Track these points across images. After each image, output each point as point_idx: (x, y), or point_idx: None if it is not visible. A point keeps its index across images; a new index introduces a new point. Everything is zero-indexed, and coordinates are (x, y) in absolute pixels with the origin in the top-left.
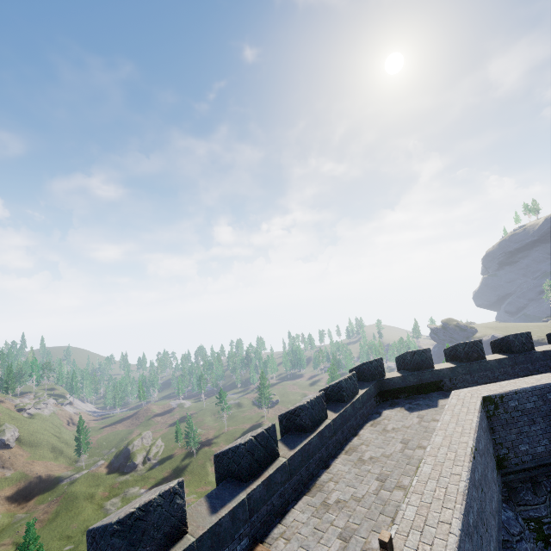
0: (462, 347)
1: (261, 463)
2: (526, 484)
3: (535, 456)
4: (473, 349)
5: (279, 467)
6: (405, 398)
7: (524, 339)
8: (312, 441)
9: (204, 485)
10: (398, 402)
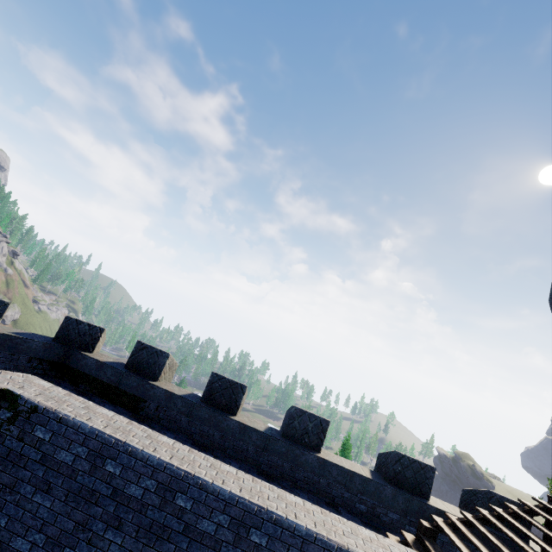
0: (213, 379)
1: None
2: None
3: (2, 550)
4: (226, 391)
5: None
6: (83, 390)
7: (312, 426)
8: None
9: None
10: (59, 385)
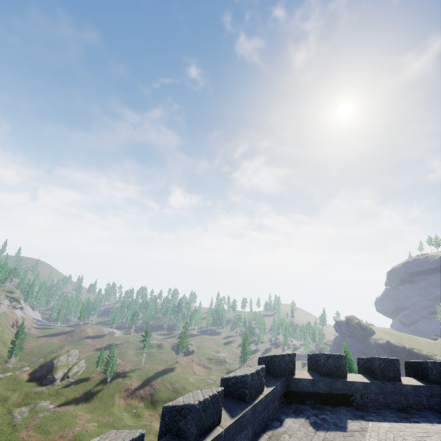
0: (379, 362)
1: None
2: None
3: None
4: (389, 367)
5: None
6: (311, 405)
7: None
8: None
9: (107, 415)
10: (303, 409)
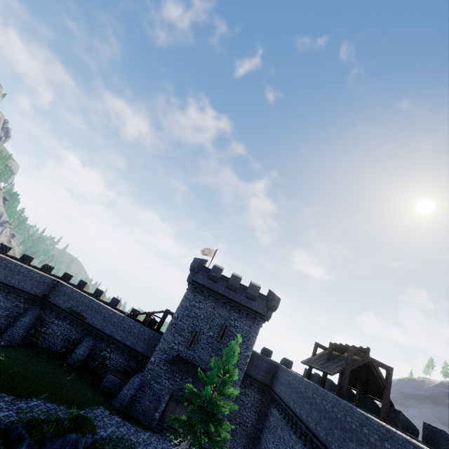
0: (96, 289)
1: (2, 249)
2: (51, 310)
3: (56, 302)
4: (99, 292)
5: (3, 252)
6: None
7: (116, 301)
8: (17, 259)
9: None
10: None
